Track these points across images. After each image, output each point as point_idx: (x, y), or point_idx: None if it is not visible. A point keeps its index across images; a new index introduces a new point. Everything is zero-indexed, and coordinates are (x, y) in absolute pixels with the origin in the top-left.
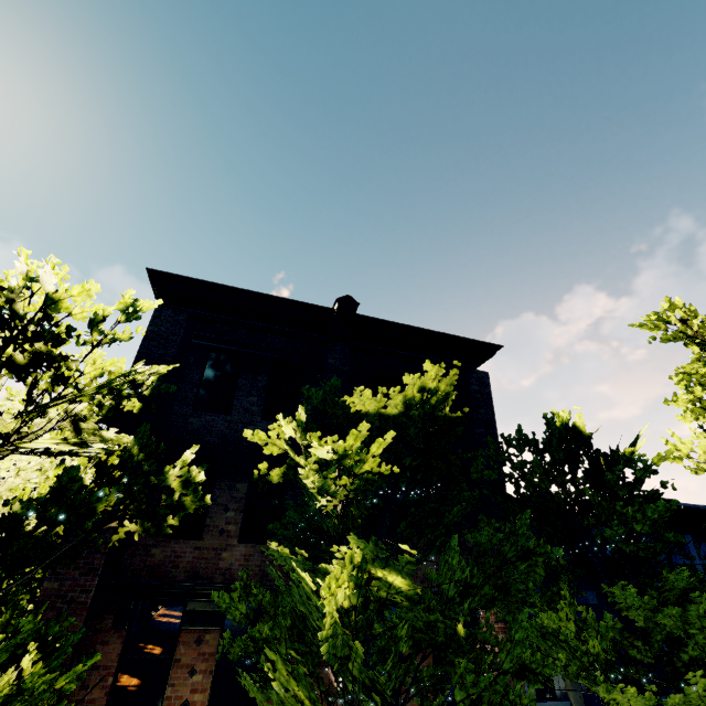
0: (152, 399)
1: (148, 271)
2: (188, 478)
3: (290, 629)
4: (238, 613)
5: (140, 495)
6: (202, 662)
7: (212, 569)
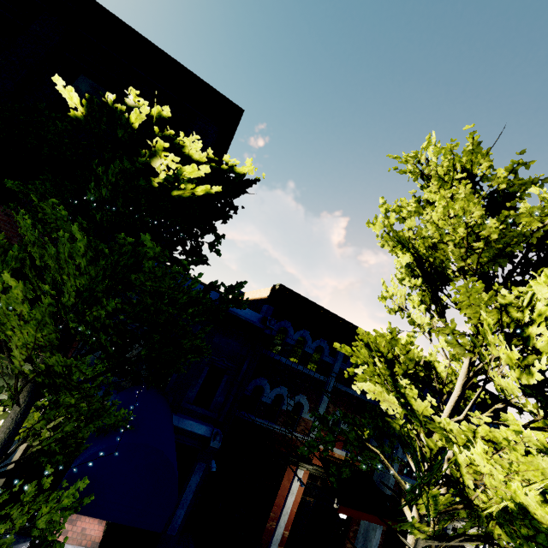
0: None
1: None
2: None
3: None
4: None
5: None
6: None
7: None
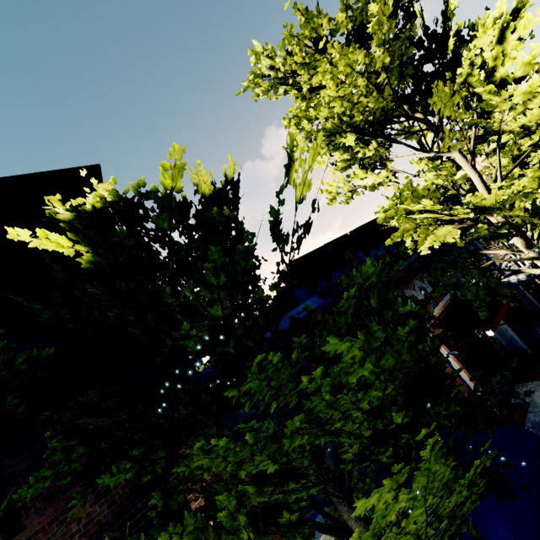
0: None
1: None
2: None
3: None
4: None
5: None
6: None
7: None
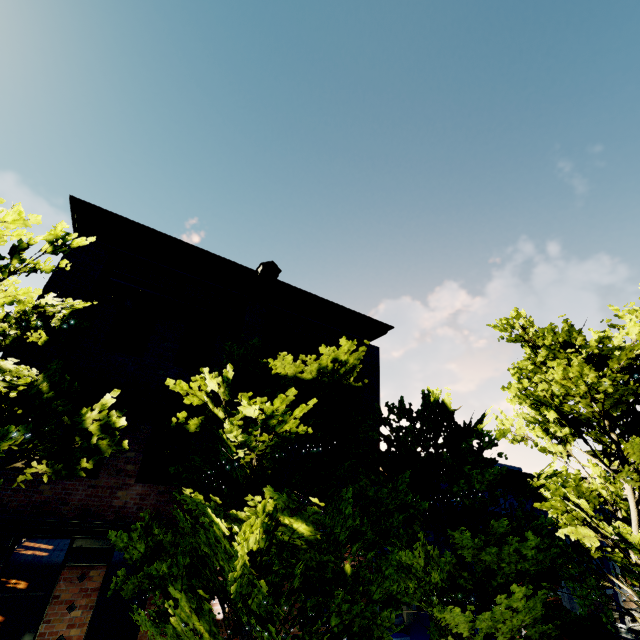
0: (59, 332)
1: (71, 199)
2: (107, 422)
3: (185, 566)
4: (136, 552)
5: (52, 436)
6: (83, 598)
7: (105, 507)
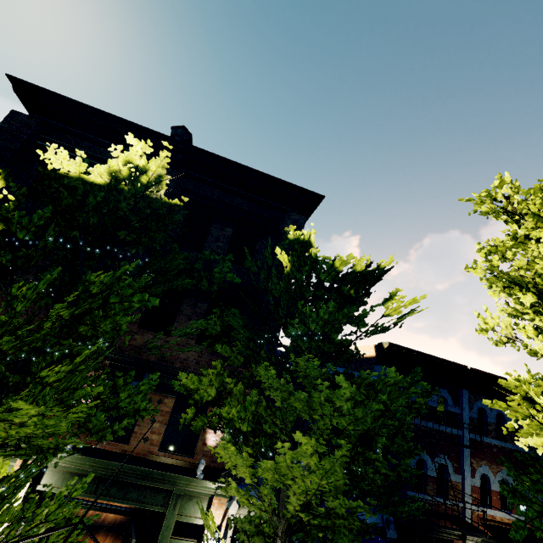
0: None
1: (8, 78)
2: None
3: None
4: None
5: None
6: None
7: (1, 312)
